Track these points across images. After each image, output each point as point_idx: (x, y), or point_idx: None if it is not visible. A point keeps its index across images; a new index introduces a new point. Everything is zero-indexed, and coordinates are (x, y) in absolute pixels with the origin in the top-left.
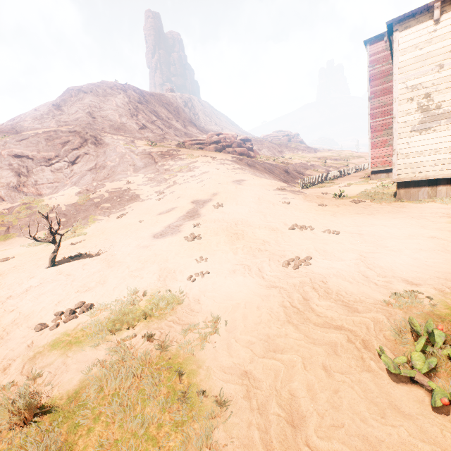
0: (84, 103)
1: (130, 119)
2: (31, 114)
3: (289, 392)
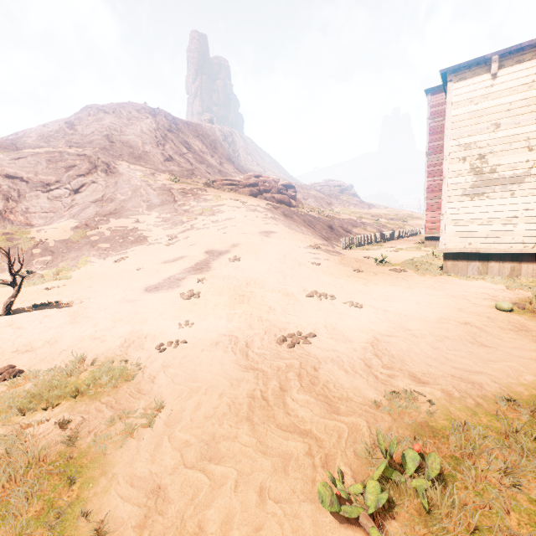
0: (103, 125)
1: (154, 148)
2: (37, 130)
3: (199, 524)
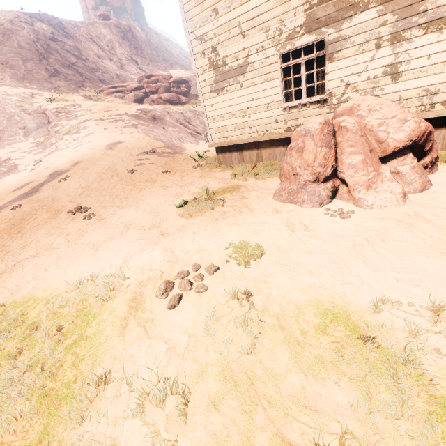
0: None
1: (37, 64)
2: None
3: None
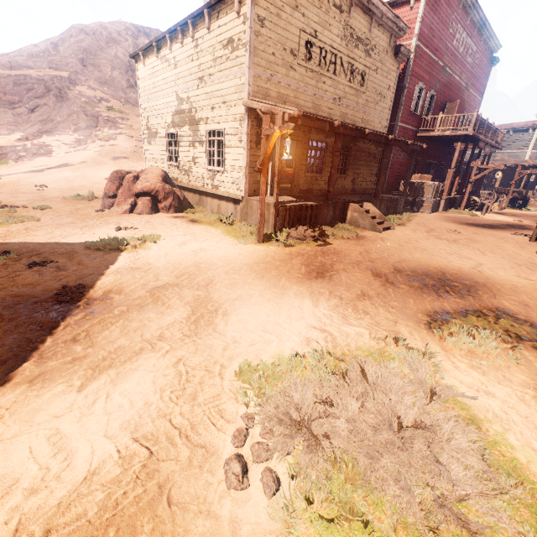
0: (81, 47)
1: (122, 74)
2: (29, 49)
3: None
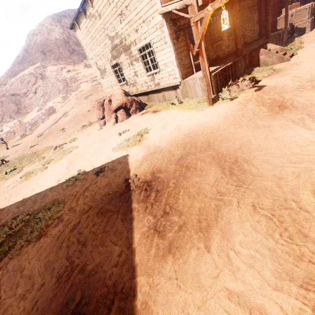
0: (38, 44)
1: (64, 48)
2: (16, 60)
3: None
